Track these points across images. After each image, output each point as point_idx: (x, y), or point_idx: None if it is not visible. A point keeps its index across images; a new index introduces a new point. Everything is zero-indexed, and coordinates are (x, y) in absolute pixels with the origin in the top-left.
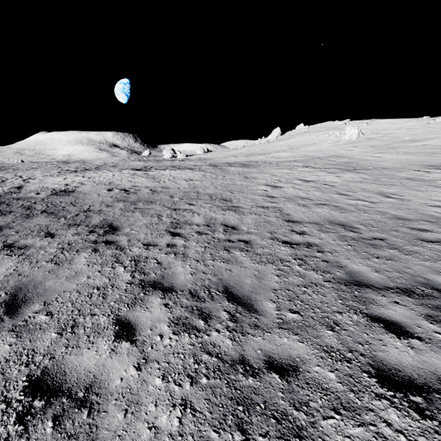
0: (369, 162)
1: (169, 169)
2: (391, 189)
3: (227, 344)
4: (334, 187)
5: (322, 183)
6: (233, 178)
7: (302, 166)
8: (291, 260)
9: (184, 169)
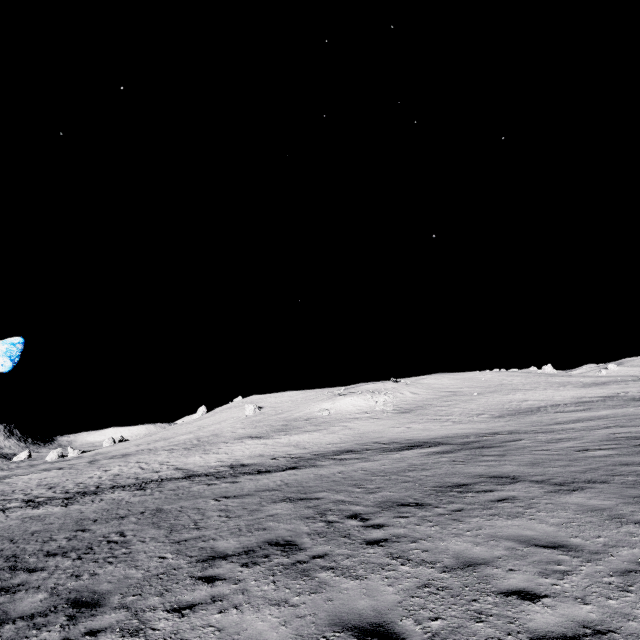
0: (217, 439)
1: (34, 473)
2: (175, 459)
3: (0, 508)
4: (147, 463)
5: (146, 462)
6: (87, 470)
7: (167, 449)
8: (48, 495)
9: (52, 470)
